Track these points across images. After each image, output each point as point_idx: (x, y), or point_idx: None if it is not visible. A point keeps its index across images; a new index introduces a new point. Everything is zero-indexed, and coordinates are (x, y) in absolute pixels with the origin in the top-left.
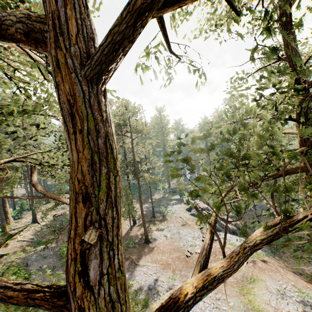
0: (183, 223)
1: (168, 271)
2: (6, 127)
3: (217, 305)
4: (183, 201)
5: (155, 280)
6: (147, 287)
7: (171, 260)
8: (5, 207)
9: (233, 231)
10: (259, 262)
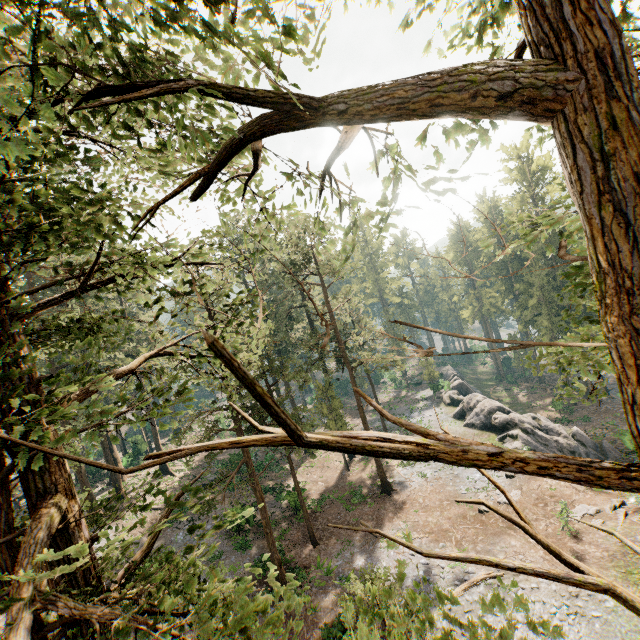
0: None
1: (448, 545)
2: (137, 298)
3: (576, 610)
4: (442, 399)
5: (424, 564)
6: (410, 580)
7: (448, 522)
8: (111, 452)
9: (572, 450)
10: None
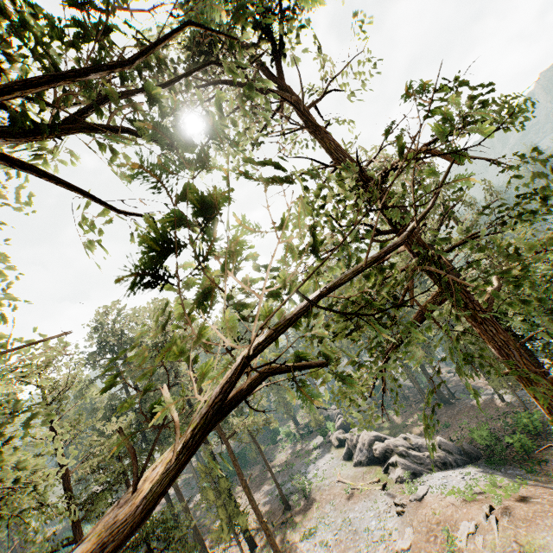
0: (347, 493)
1: None
2: None
3: None
4: (332, 442)
5: None
6: None
7: None
8: None
9: (443, 461)
10: (515, 507)
